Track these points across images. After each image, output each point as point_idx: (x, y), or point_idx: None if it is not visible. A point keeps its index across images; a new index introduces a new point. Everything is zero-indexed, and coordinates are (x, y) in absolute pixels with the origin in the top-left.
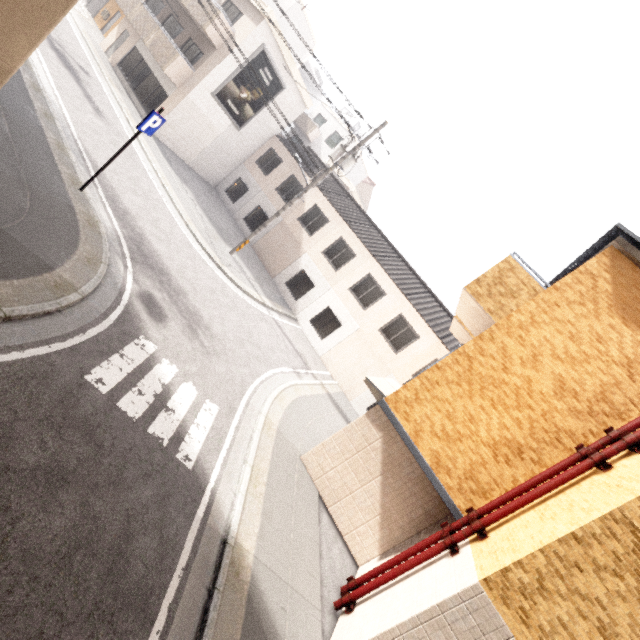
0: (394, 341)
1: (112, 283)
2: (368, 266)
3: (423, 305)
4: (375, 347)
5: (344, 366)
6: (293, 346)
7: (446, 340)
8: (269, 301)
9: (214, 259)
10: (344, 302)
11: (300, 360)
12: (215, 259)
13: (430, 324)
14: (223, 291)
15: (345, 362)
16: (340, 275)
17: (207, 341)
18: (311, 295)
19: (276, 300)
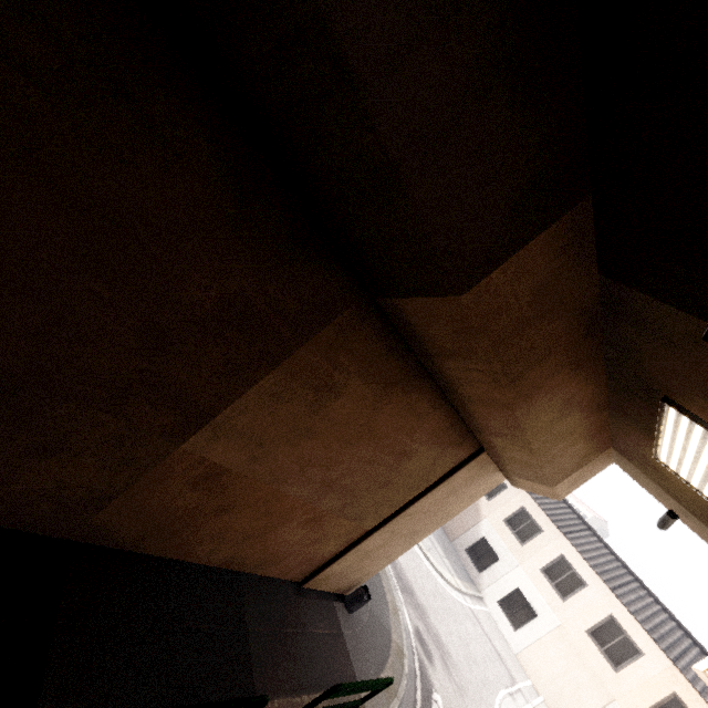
0: (609, 651)
1: (404, 628)
2: (559, 545)
3: (636, 603)
4: (585, 655)
5: (548, 675)
6: (493, 646)
7: (681, 663)
8: (460, 581)
9: (421, 547)
10: (536, 585)
11: (505, 669)
12: (421, 546)
13: (653, 636)
14: (437, 589)
15: (549, 669)
16: (527, 551)
17: (454, 674)
18: (496, 569)
19: (462, 575)
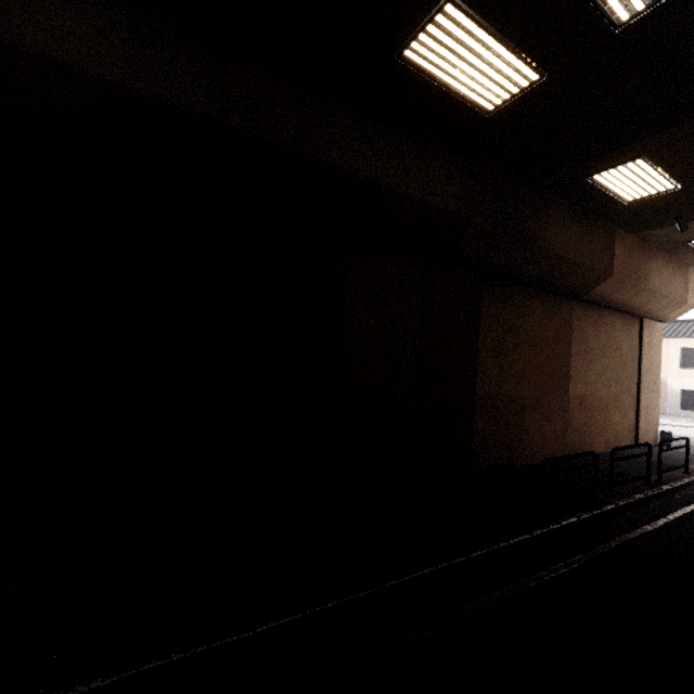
0: None
1: None
2: None
3: None
4: None
5: None
6: None
7: None
8: None
9: None
10: None
11: None
12: None
13: None
14: None
15: None
16: None
17: None
18: None
19: None
